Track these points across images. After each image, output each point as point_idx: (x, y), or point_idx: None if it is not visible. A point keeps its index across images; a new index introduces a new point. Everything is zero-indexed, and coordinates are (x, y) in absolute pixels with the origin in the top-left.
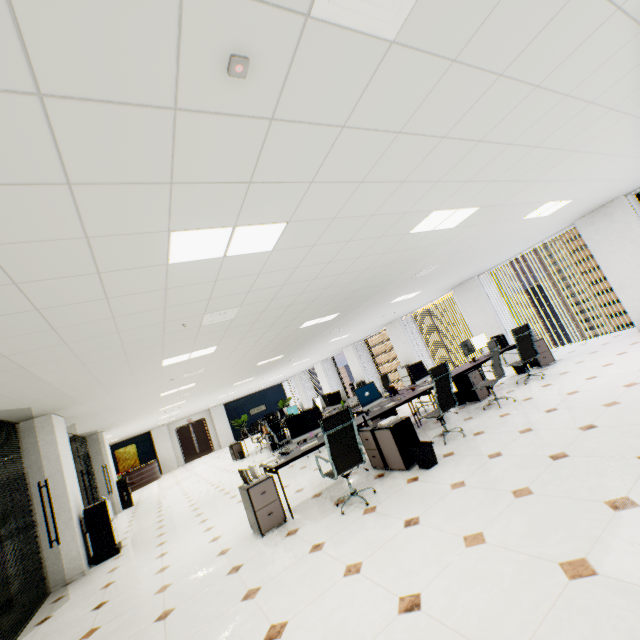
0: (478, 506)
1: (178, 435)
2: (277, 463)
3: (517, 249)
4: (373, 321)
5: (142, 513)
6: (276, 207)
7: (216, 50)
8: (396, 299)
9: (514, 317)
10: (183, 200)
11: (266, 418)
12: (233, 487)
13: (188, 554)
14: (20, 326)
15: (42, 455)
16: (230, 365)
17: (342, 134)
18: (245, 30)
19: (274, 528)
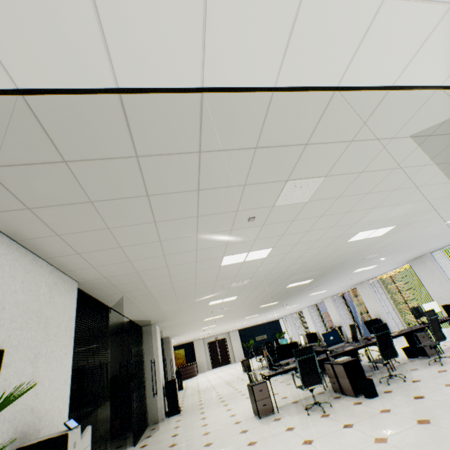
0: (391, 424)
1: (209, 347)
2: (269, 373)
3: None
4: (343, 282)
5: (189, 394)
6: (267, 244)
7: (245, 218)
8: (356, 270)
9: None
10: (230, 248)
11: (266, 344)
12: (243, 388)
13: (218, 420)
14: (164, 288)
15: (150, 346)
16: (243, 306)
17: (293, 222)
18: (253, 213)
19: (266, 415)
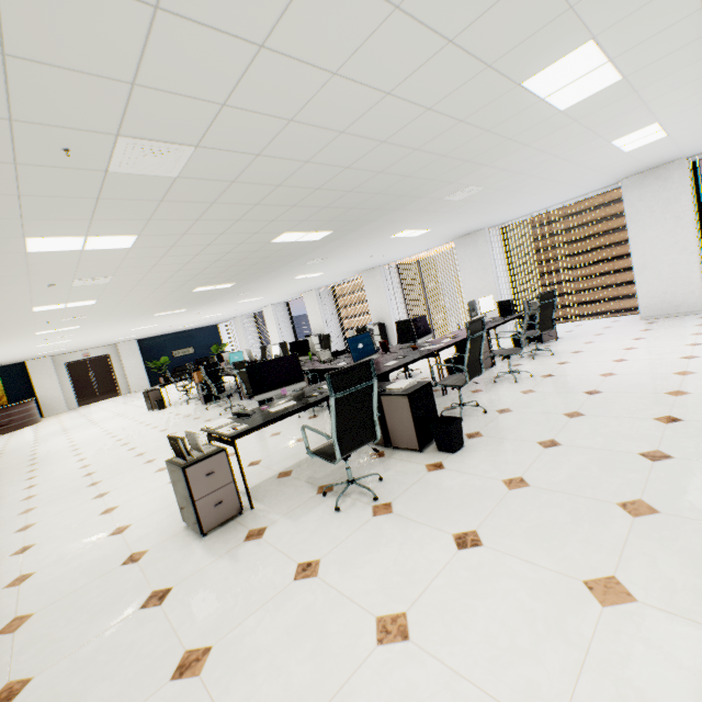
0: (575, 524)
1: (69, 371)
2: (235, 431)
3: (550, 201)
4: (356, 261)
5: (3, 471)
6: None
7: None
8: (400, 233)
9: (512, 286)
10: None
11: (198, 363)
12: (149, 447)
13: (70, 554)
14: None
15: None
16: (155, 282)
17: None
18: None
19: (222, 523)
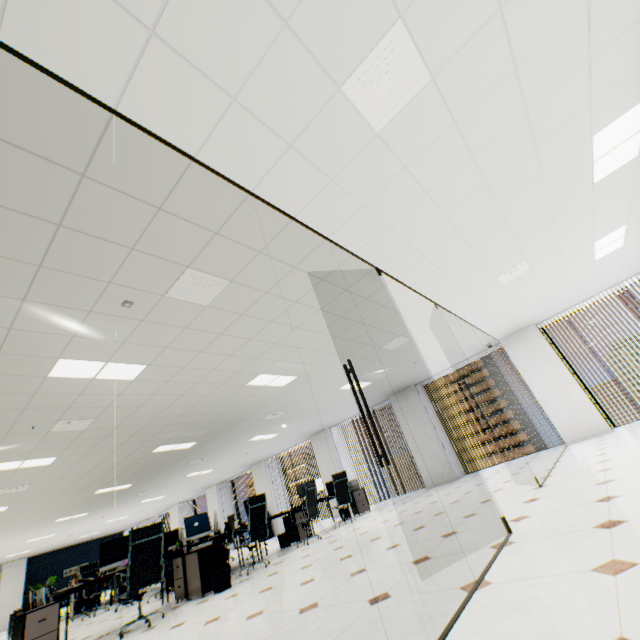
0: (233, 603)
1: None
2: (73, 586)
3: (354, 410)
4: (237, 458)
5: None
6: (141, 356)
7: (119, 298)
8: (255, 437)
9: (356, 469)
10: (77, 344)
11: None
12: None
13: None
14: None
15: None
16: (63, 486)
17: (185, 330)
18: (134, 295)
19: None
